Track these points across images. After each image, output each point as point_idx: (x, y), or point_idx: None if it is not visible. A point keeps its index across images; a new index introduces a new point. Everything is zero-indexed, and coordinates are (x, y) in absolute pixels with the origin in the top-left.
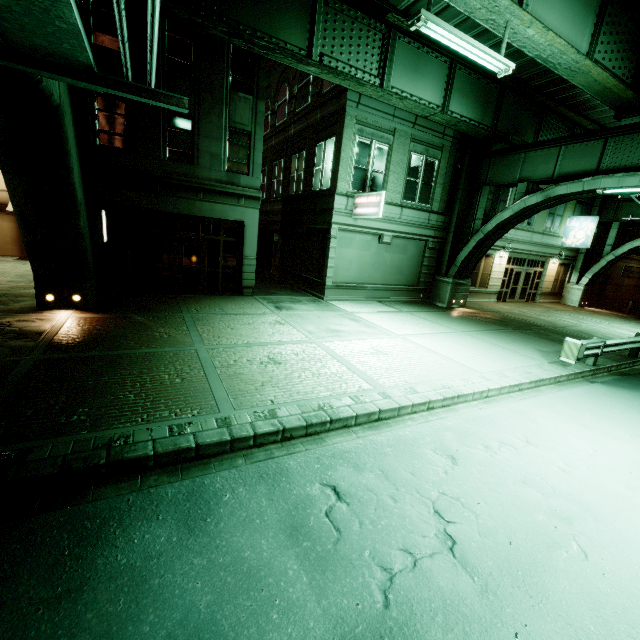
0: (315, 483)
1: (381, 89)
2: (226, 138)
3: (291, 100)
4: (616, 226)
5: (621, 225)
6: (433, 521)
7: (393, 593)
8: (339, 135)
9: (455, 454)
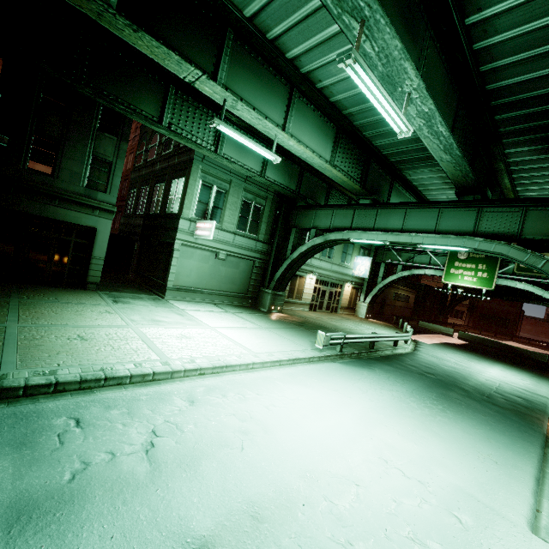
0: (63, 417)
1: (214, 153)
2: (88, 162)
3: (160, 145)
4: (383, 265)
5: (386, 265)
6: (146, 436)
7: (81, 475)
8: (187, 177)
9: (196, 400)
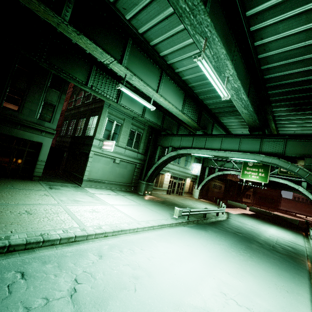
0: (12, 271)
1: (116, 103)
2: (41, 105)
3: (84, 97)
4: (208, 168)
5: (209, 168)
6: (71, 284)
7: None
8: (99, 115)
9: (103, 255)
